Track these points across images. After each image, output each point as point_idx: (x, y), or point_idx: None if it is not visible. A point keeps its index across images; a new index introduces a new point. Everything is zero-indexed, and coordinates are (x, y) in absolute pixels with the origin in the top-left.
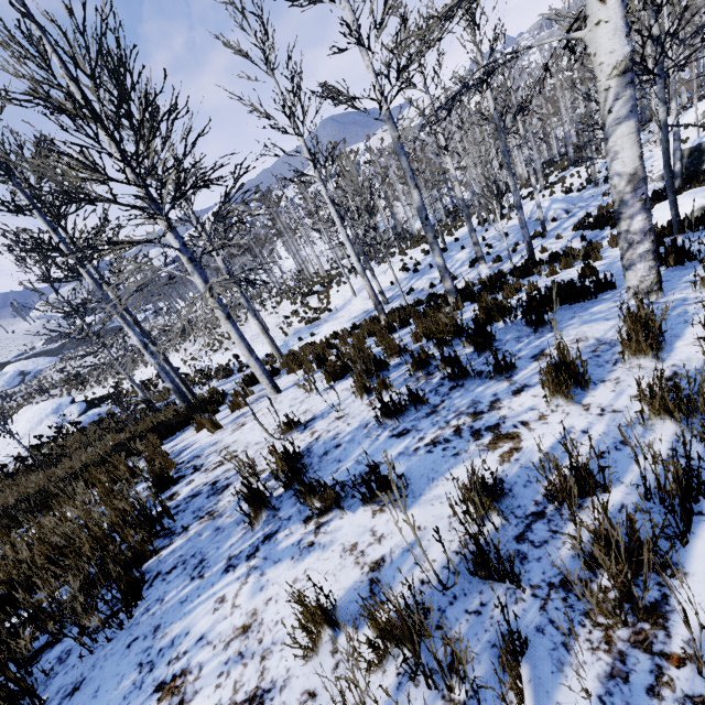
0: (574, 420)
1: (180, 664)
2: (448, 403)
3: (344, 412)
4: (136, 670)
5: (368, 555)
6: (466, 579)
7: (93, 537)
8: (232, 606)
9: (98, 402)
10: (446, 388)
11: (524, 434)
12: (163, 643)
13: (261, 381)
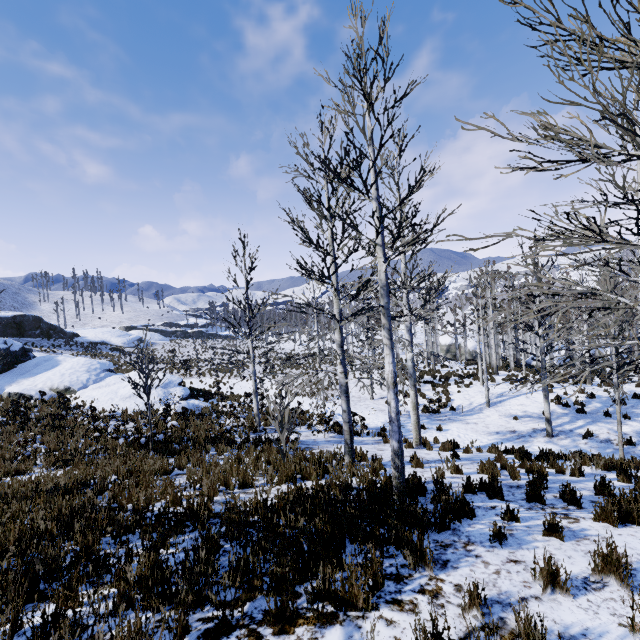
0: None
1: None
2: None
3: None
4: None
5: None
6: None
7: None
8: None
9: (197, 394)
10: None
11: None
12: None
13: None
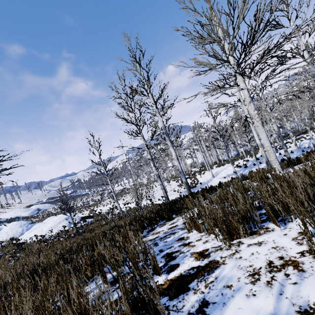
0: None
1: None
2: None
3: None
4: None
5: None
6: None
7: None
8: None
9: (84, 218)
10: None
11: None
12: None
13: (274, 162)
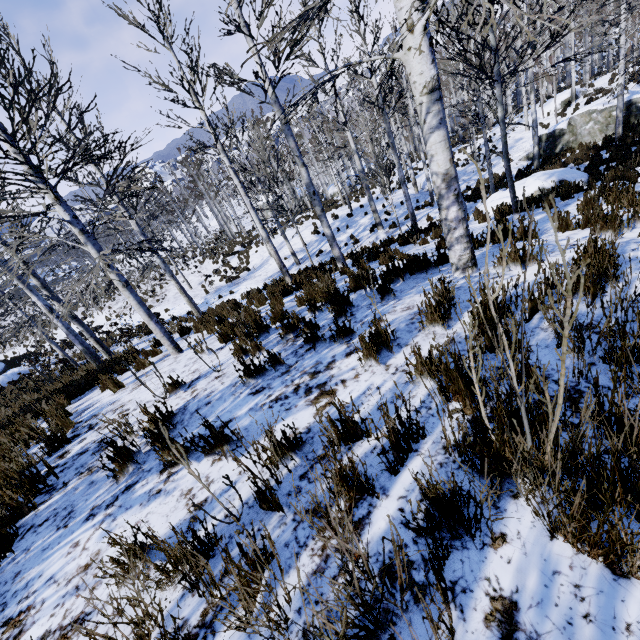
0: (376, 378)
1: (27, 602)
2: (300, 364)
3: (223, 372)
4: None
5: (197, 498)
6: (256, 512)
7: None
8: (83, 549)
9: (18, 361)
10: (304, 350)
11: (340, 391)
12: (19, 586)
13: (163, 343)
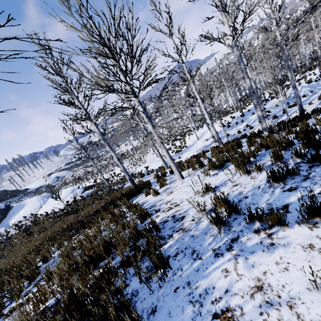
0: None
1: (221, 304)
2: (316, 173)
3: (236, 183)
4: (189, 304)
5: None
6: None
7: (130, 236)
8: (237, 274)
9: (88, 188)
10: (305, 167)
11: None
12: (199, 291)
13: (175, 173)
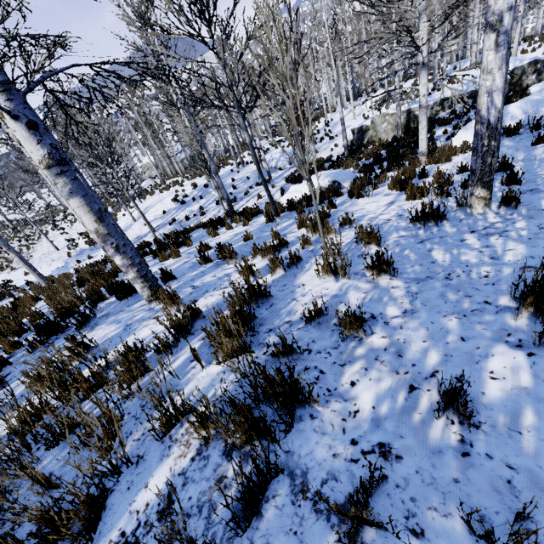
0: None
1: None
2: None
3: None
4: None
5: None
6: None
7: None
8: None
9: None
10: None
11: None
12: None
13: None
